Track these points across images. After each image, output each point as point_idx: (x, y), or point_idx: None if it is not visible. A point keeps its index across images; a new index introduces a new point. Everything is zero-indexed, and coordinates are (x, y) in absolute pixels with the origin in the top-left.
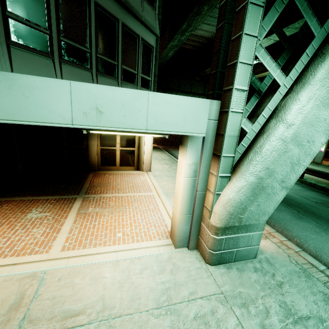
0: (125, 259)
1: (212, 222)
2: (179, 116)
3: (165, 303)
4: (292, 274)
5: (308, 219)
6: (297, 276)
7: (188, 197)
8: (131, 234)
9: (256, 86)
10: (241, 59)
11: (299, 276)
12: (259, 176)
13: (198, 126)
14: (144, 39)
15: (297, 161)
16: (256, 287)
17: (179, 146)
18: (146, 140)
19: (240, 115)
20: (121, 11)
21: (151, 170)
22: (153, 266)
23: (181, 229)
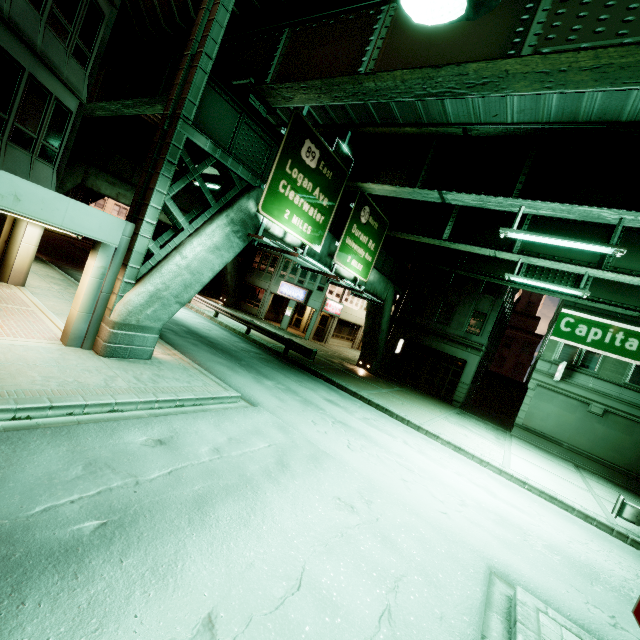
0: (2, 343)
1: (112, 318)
2: (96, 225)
3: (54, 364)
4: (175, 368)
5: (221, 356)
6: (178, 369)
7: (92, 297)
8: (5, 332)
9: (173, 223)
10: (153, 204)
11: (180, 369)
12: (158, 288)
13: (113, 238)
14: (60, 99)
15: (190, 284)
16: (140, 368)
17: None
18: (27, 234)
19: (148, 240)
20: (32, 60)
21: (25, 285)
22: (40, 350)
23: (78, 327)
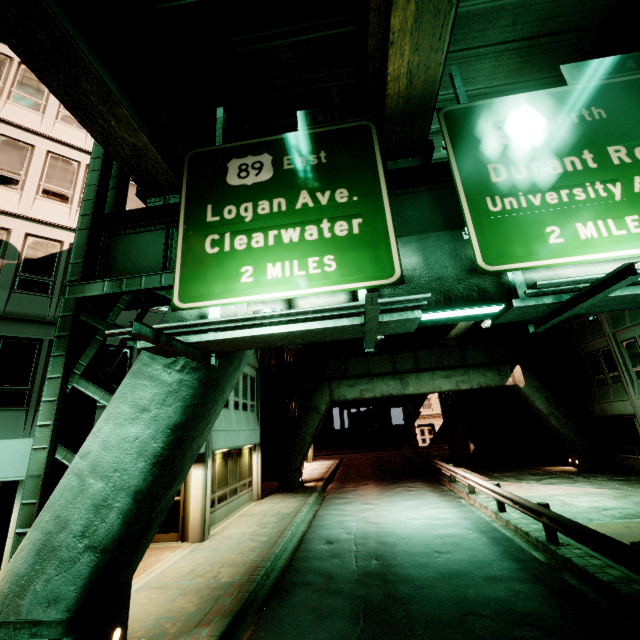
0: None
1: None
2: (5, 460)
3: None
4: None
5: None
6: None
7: None
8: None
9: None
10: (46, 398)
11: None
12: (47, 529)
13: (24, 468)
14: None
15: (105, 501)
16: None
17: (375, 479)
18: (193, 480)
19: (45, 450)
20: None
21: (208, 539)
22: None
23: None
